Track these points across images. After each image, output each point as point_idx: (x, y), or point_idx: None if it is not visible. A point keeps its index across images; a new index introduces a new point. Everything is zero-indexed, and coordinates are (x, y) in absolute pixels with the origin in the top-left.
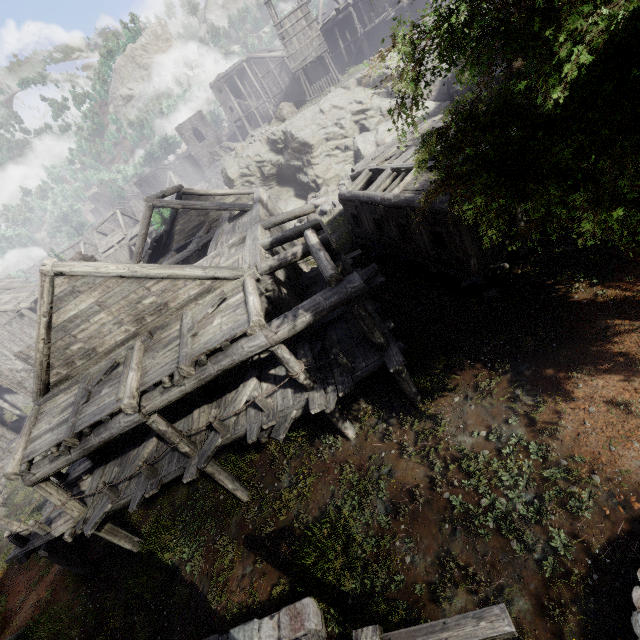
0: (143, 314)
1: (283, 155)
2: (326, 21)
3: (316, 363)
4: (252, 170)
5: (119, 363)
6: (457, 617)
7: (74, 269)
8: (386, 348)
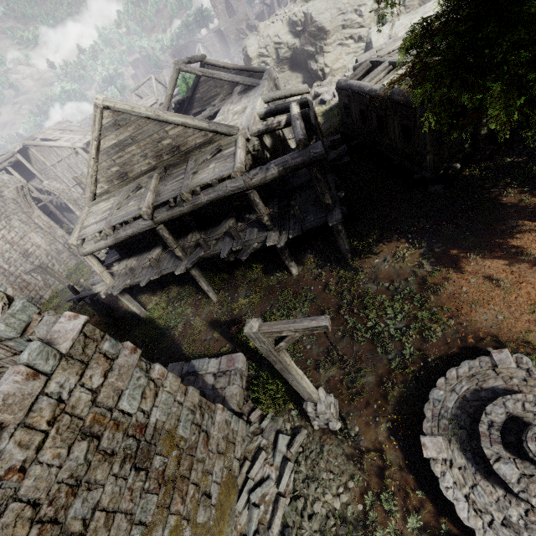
0: (161, 152)
1: (300, 39)
2: None
3: (279, 214)
4: (269, 51)
5: (142, 186)
6: (302, 319)
7: (117, 106)
8: (332, 209)
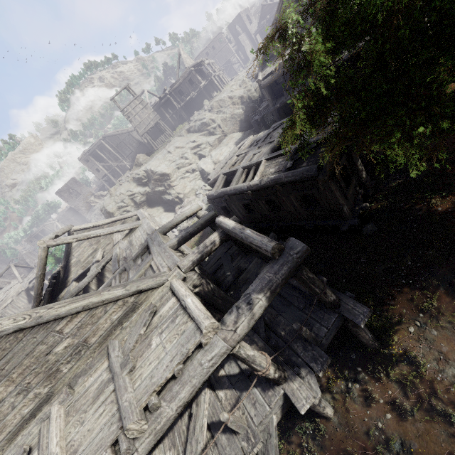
0: (56, 365)
1: (148, 186)
2: (154, 105)
3: (269, 345)
4: (126, 202)
5: (30, 448)
6: None
7: None
8: (339, 303)
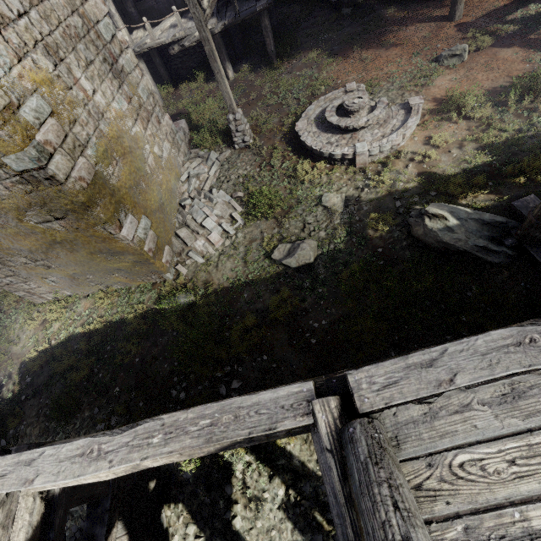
0: None
1: None
2: None
3: (218, 9)
4: None
5: None
6: None
7: None
8: None
